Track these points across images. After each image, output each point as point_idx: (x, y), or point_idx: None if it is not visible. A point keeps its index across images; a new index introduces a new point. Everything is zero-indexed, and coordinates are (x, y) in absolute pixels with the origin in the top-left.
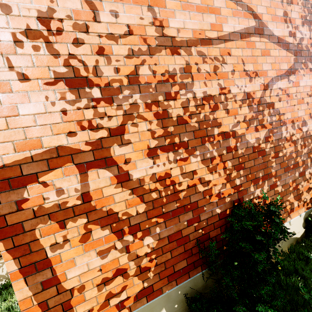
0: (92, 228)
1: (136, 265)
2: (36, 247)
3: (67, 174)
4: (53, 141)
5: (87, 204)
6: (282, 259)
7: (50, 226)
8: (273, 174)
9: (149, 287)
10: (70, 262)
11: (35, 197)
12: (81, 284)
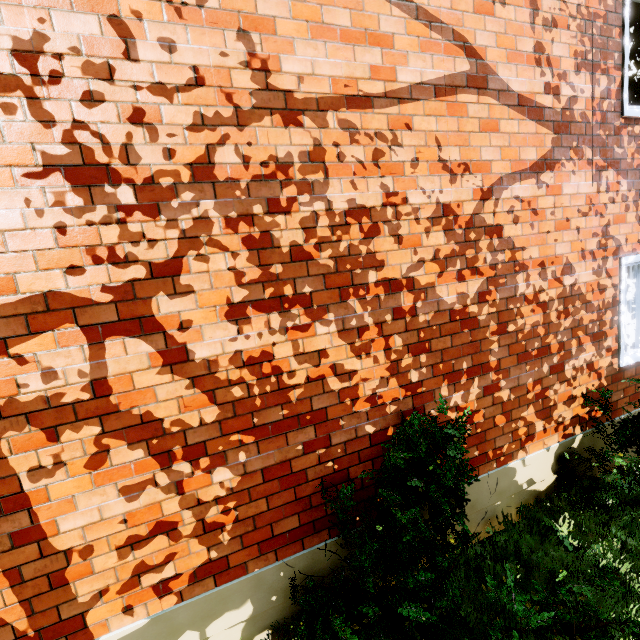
0: (111, 444)
1: (197, 518)
2: (1, 472)
3: (64, 343)
4: (39, 282)
5: (102, 399)
6: (503, 529)
7: (30, 436)
8: (493, 365)
9: (221, 559)
10: (66, 502)
11: (2, 382)
12: (87, 544)
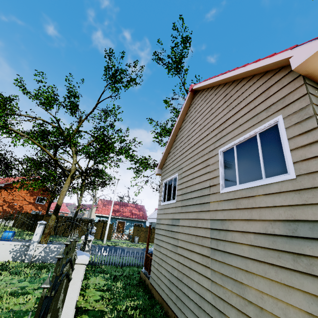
0: None
1: None
2: None
3: None
4: None
5: None
6: None
7: None
8: None
9: None
10: None
11: None
12: None
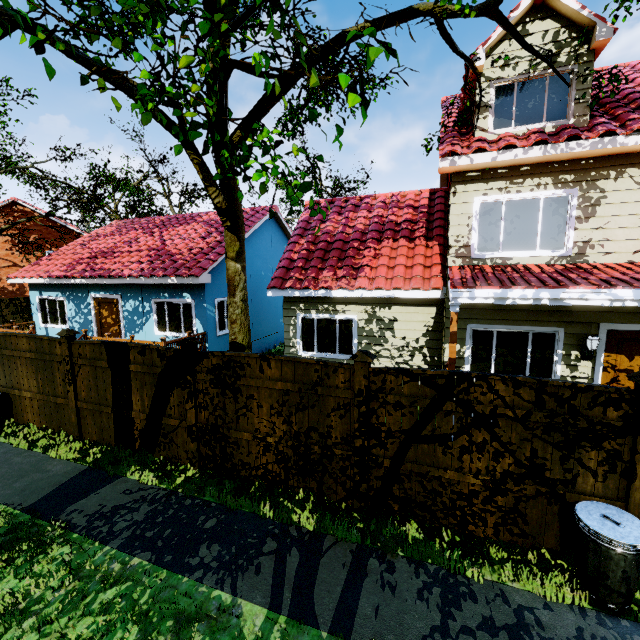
0: None
1: None
2: None
3: None
4: None
5: None
6: None
7: None
8: None
9: None
10: None
11: None
12: None
